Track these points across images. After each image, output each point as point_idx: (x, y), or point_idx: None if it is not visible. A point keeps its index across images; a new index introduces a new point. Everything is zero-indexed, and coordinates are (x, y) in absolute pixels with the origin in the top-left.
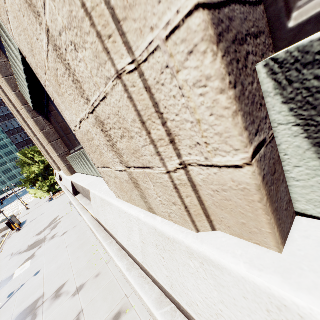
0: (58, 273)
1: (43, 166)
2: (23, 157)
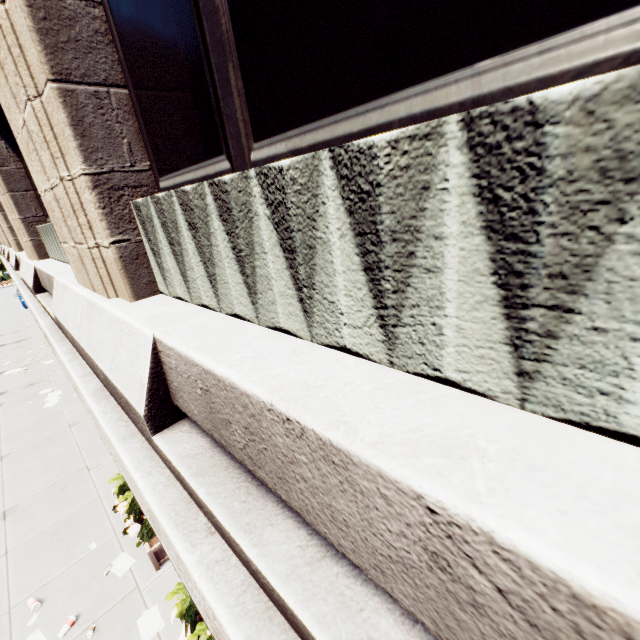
0: None
1: None
2: None
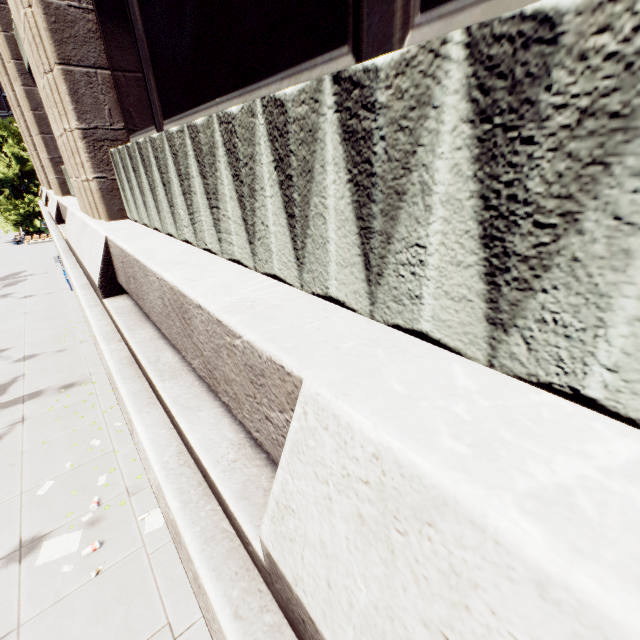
0: (0, 338)
1: (19, 170)
2: None
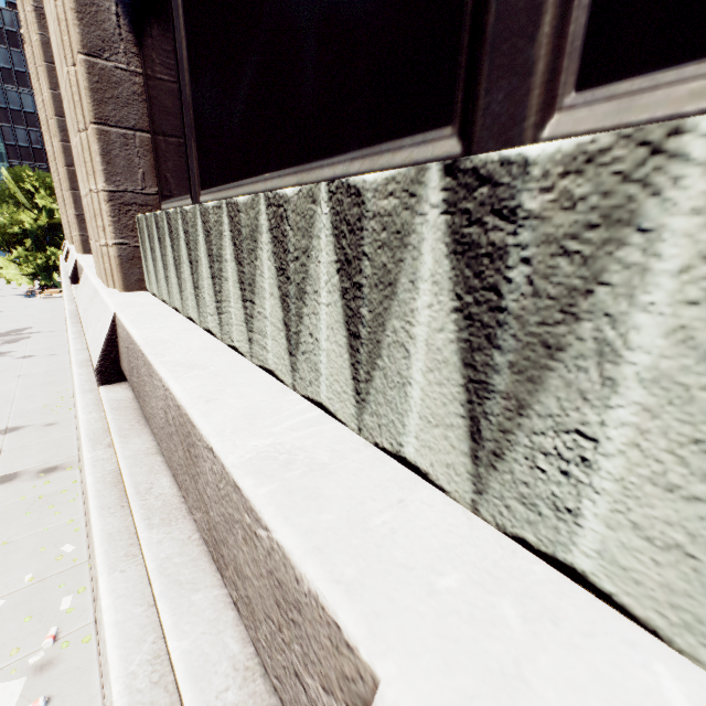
0: None
1: (46, 222)
2: (12, 182)
